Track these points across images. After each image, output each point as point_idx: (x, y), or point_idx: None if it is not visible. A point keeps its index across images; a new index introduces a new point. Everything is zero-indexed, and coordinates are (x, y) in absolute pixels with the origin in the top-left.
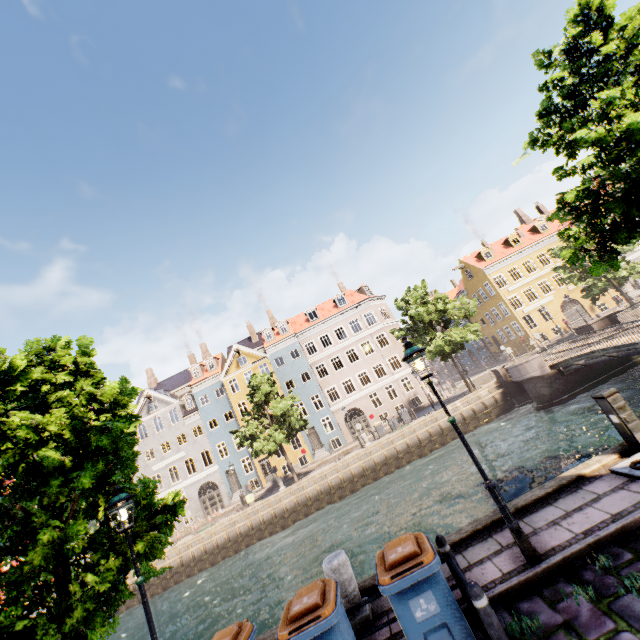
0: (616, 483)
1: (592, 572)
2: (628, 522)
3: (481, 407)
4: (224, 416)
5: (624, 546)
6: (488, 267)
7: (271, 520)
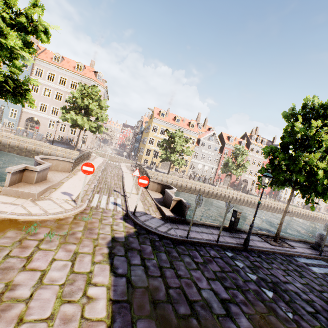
0: None
1: None
2: None
3: (69, 158)
4: None
5: None
6: (156, 119)
7: None
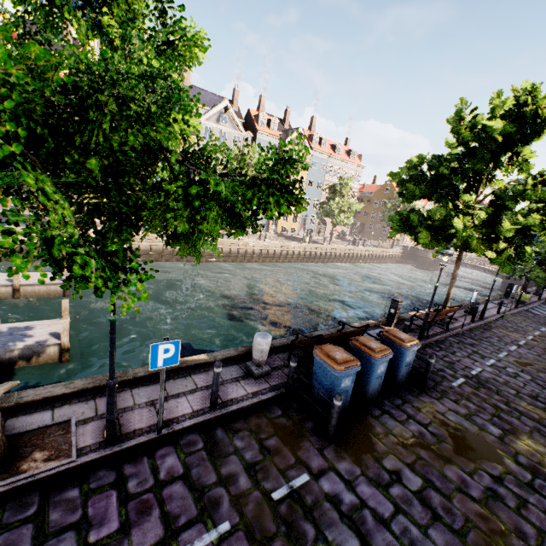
0: None
1: None
2: None
3: (394, 256)
4: None
5: None
6: None
7: (318, 256)
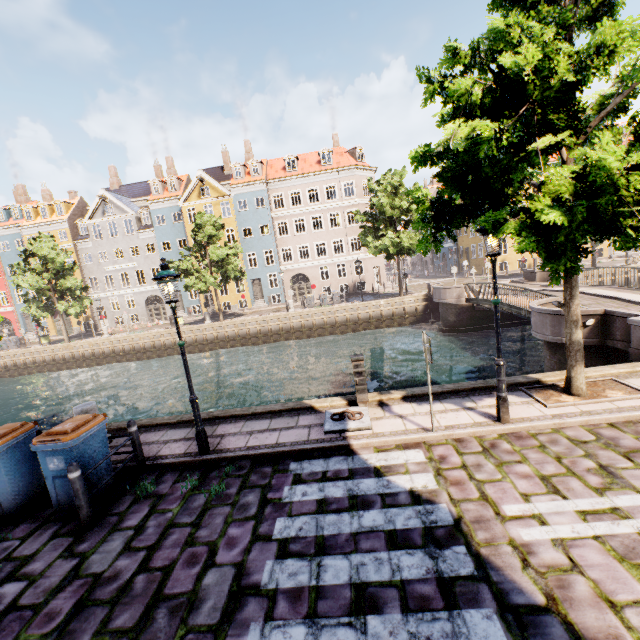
0: (315, 422)
1: (217, 473)
2: (272, 452)
3: (401, 312)
4: (178, 242)
5: (252, 465)
6: None
7: (192, 343)
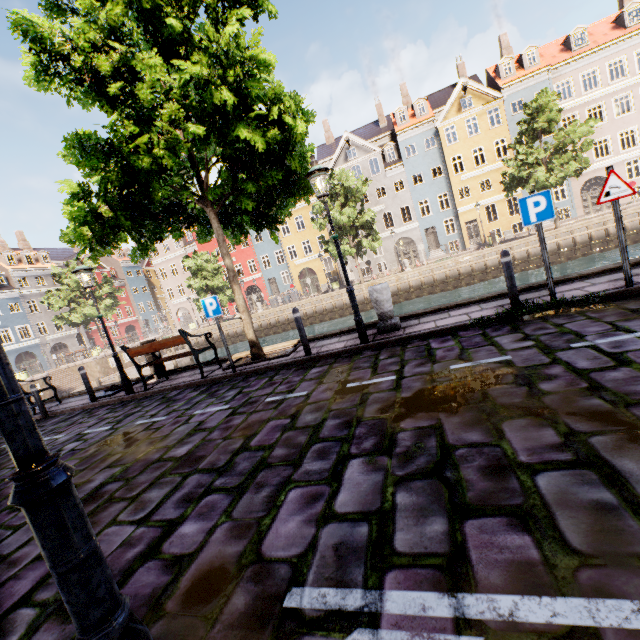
0: None
1: None
2: None
3: None
4: (431, 172)
5: None
6: None
7: (524, 259)
